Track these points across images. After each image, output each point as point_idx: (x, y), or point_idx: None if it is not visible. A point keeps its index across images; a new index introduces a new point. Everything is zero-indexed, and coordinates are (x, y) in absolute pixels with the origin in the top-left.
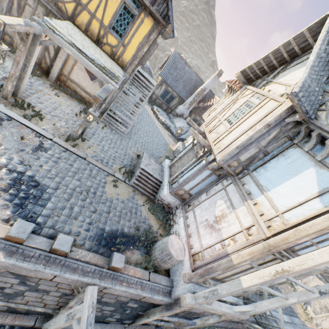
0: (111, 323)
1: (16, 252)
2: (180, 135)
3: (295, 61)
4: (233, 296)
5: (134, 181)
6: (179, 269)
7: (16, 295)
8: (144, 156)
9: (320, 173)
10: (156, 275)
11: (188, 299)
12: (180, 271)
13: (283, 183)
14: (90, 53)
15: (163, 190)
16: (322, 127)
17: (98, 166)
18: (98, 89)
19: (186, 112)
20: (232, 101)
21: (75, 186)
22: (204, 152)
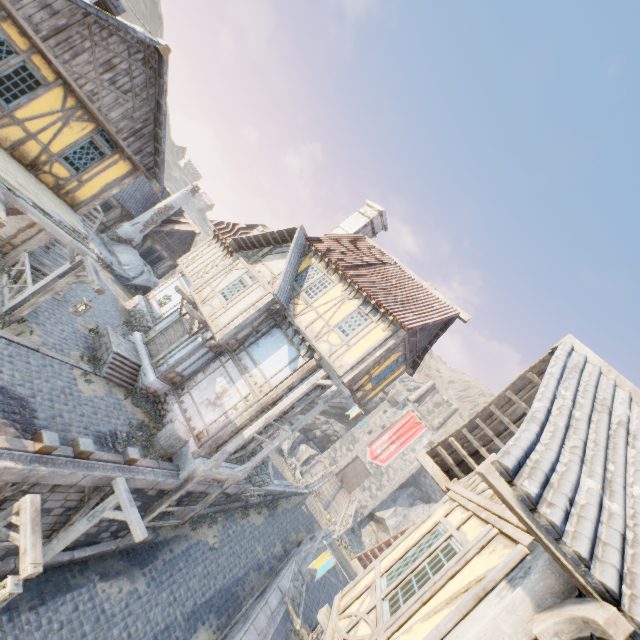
0: (104, 541)
1: (47, 462)
2: (132, 279)
3: (279, 249)
4: (234, 463)
5: (108, 371)
6: (185, 452)
7: (8, 527)
8: (111, 333)
9: (290, 349)
10: (164, 463)
11: (202, 467)
12: (187, 453)
13: (270, 357)
14: (50, 209)
15: (148, 377)
16: (291, 317)
17: (58, 358)
18: (14, 227)
19: (139, 238)
20: (225, 269)
21: (50, 390)
22: (199, 328)
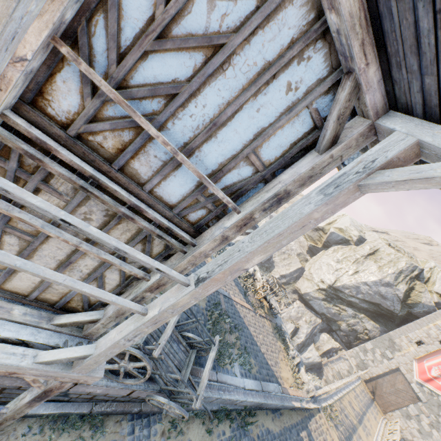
0: None
1: None
2: None
3: None
4: (73, 335)
5: None
6: None
7: None
8: None
9: None
10: None
11: None
12: None
13: None
14: None
15: None
16: None
17: None
18: None
19: None
20: None
21: None
22: None
